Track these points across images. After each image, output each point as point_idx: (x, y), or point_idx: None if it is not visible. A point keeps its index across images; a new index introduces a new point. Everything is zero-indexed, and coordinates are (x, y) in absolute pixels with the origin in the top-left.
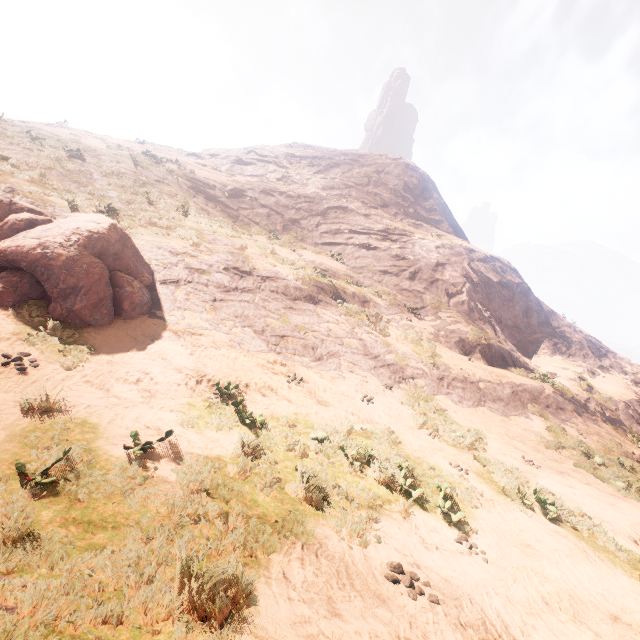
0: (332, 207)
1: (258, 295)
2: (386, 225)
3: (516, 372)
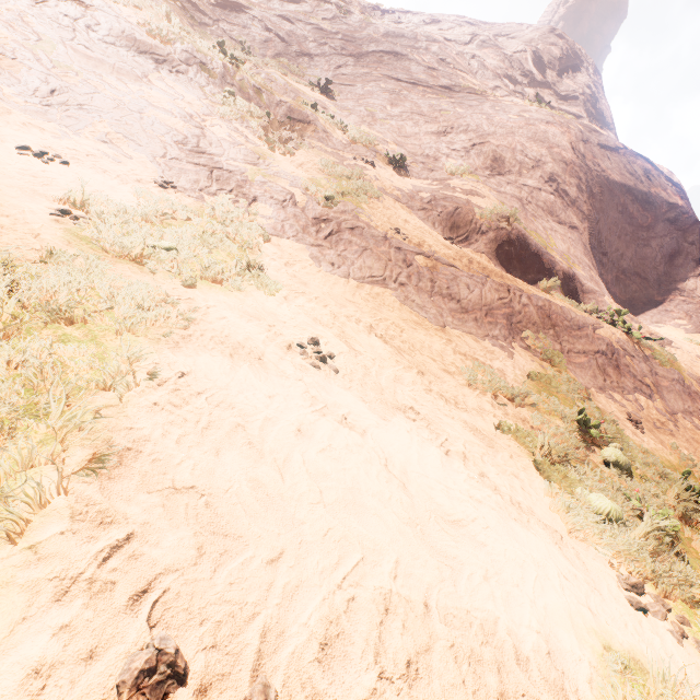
0: (380, 50)
1: (23, 6)
2: (457, 83)
3: (557, 295)
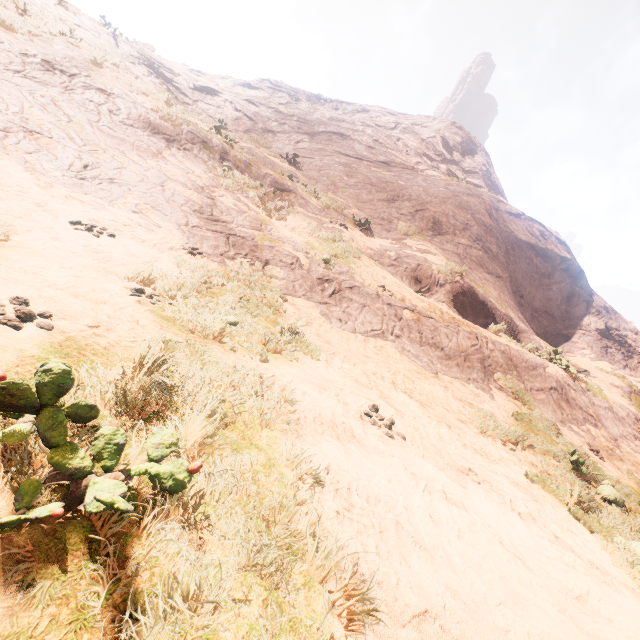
0: (328, 131)
1: (54, 92)
2: (392, 159)
3: (505, 337)
